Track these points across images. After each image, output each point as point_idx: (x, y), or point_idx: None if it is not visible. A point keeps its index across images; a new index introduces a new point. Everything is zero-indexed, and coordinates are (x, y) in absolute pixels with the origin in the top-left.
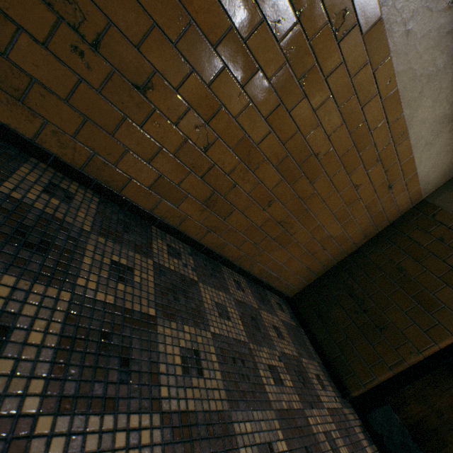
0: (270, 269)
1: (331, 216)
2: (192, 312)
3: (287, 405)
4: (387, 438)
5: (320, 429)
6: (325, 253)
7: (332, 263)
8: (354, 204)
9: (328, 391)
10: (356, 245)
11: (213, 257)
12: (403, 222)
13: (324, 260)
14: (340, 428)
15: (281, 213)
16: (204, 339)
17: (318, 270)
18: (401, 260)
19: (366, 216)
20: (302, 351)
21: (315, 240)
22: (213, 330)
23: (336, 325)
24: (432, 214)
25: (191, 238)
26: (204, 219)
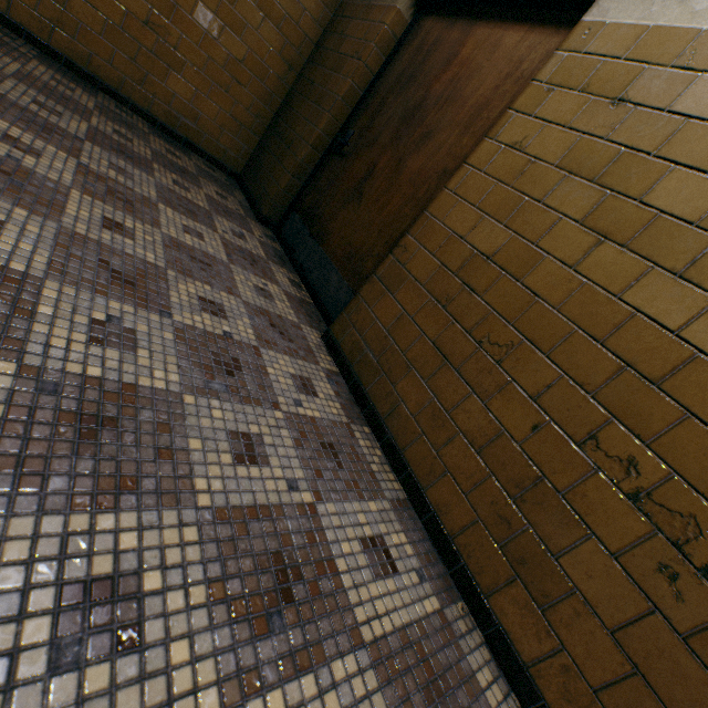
0: (179, 113)
1: (218, 22)
2: (1, 50)
3: (121, 143)
4: (289, 236)
5: (171, 177)
6: (246, 93)
7: (268, 115)
8: (239, 1)
9: (231, 205)
10: (286, 83)
11: (86, 79)
12: (324, 37)
13: (253, 107)
14: (216, 205)
15: (140, 7)
16: (7, 60)
17: (252, 125)
18: (315, 75)
19: (270, 26)
20: (214, 184)
21: (217, 65)
22: (30, 71)
23: (265, 170)
24: (343, 13)
25: (38, 40)
26: (38, 5)
